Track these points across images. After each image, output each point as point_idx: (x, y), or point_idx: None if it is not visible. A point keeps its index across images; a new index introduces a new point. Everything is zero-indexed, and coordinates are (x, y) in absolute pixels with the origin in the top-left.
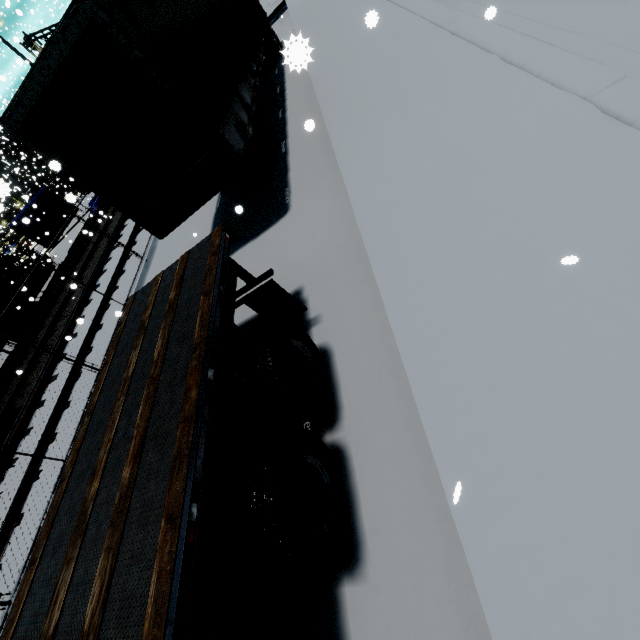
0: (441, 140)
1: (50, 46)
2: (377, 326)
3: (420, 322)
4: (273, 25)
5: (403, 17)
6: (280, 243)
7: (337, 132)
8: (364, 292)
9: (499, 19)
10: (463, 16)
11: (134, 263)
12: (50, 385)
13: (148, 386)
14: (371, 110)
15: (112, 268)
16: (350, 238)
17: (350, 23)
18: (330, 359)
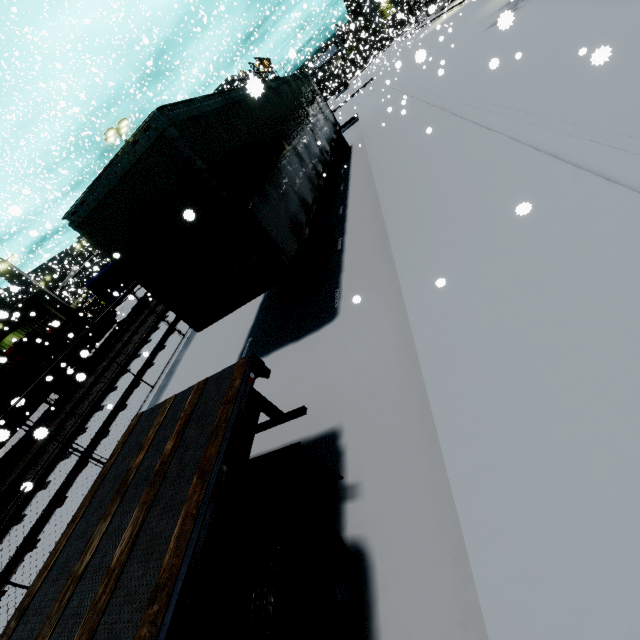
0: (542, 278)
1: (120, 156)
2: (445, 543)
3: (538, 617)
4: (344, 132)
5: (478, 132)
6: (322, 356)
7: (400, 242)
8: (425, 469)
9: (604, 139)
10: (556, 135)
11: (175, 340)
12: (61, 463)
13: (84, 625)
14: (441, 224)
15: (156, 339)
16: (408, 374)
17: (419, 135)
18: (368, 575)
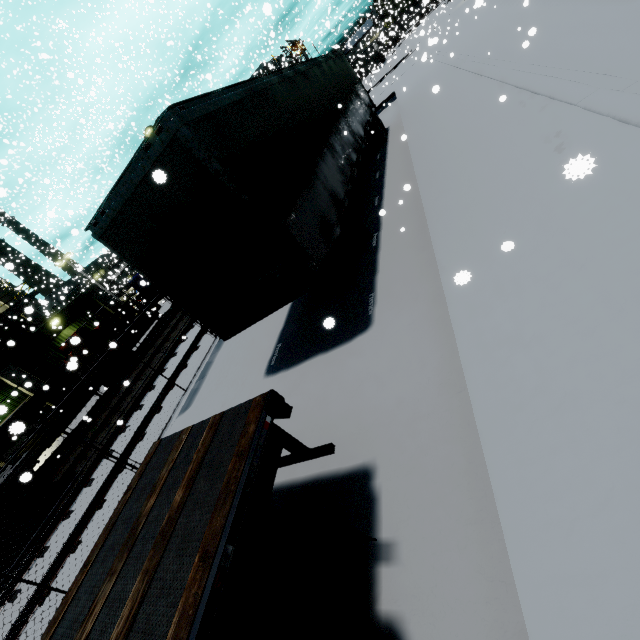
0: None
1: (135, 162)
2: None
3: None
4: (381, 113)
5: (541, 105)
6: (354, 372)
7: (444, 242)
8: (478, 541)
9: None
10: None
11: (208, 341)
12: (104, 461)
13: None
14: (496, 221)
15: (191, 338)
16: (455, 408)
17: (465, 112)
18: None
